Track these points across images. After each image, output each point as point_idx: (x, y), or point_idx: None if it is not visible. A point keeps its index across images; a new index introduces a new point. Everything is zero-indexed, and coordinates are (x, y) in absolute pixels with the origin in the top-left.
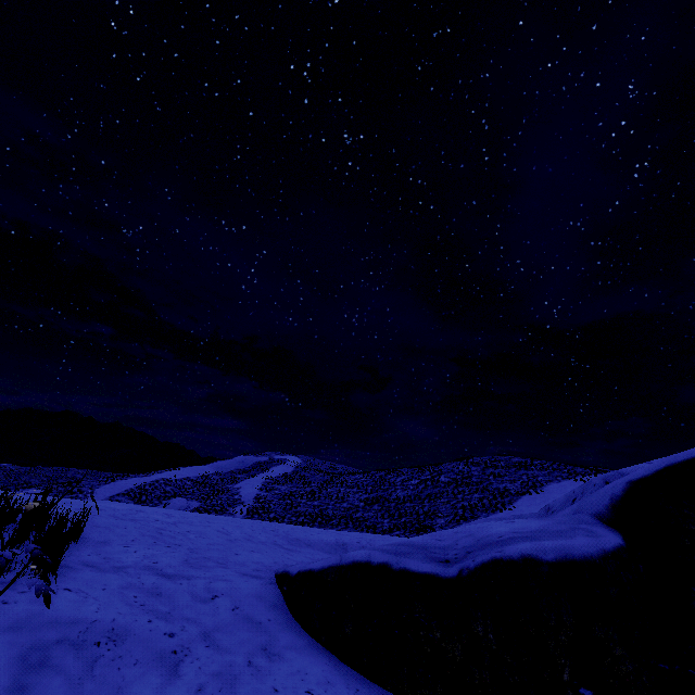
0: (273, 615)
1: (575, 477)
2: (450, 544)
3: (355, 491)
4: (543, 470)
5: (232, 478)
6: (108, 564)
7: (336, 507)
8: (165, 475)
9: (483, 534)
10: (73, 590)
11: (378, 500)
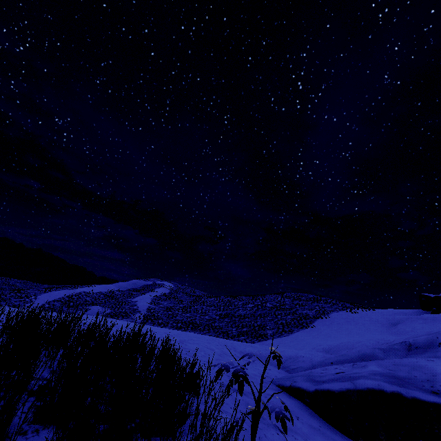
0: (317, 422)
1: (346, 309)
2: (408, 375)
3: (213, 308)
4: (327, 304)
5: (130, 294)
6: (202, 383)
7: (201, 318)
8: (85, 289)
9: (430, 371)
10: (221, 410)
11: (228, 315)
